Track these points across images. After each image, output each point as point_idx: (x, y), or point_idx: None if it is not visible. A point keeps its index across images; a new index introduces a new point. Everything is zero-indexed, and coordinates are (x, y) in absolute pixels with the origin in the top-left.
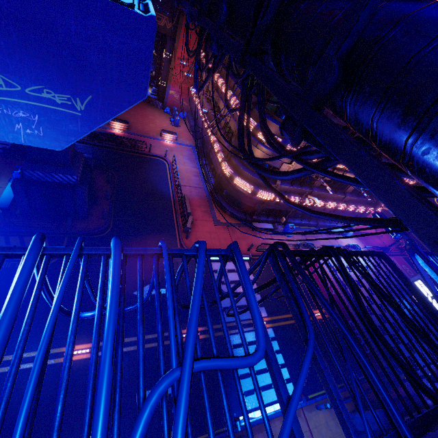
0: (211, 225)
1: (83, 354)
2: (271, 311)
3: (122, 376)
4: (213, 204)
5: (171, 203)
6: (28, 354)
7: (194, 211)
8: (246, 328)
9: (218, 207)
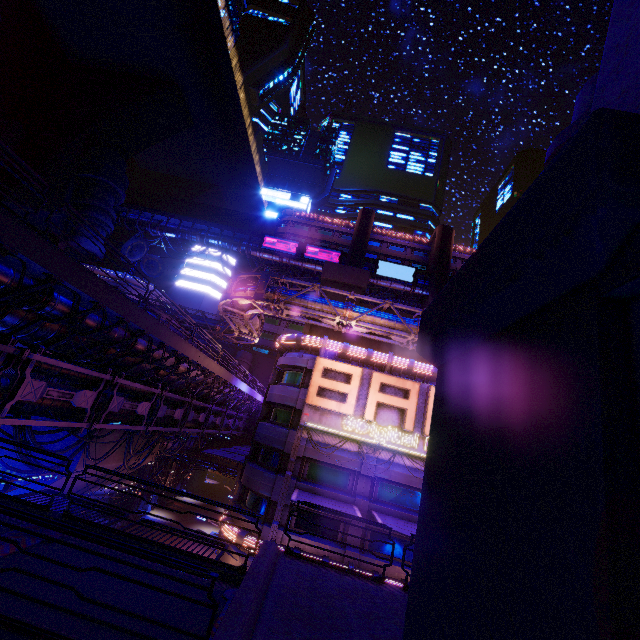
0: None
1: None
2: None
3: None
4: None
5: None
6: None
7: None
8: None
9: None
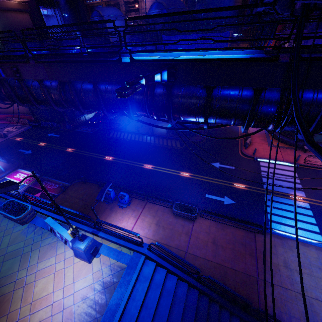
0: (265, 146)
1: (186, 175)
2: (310, 196)
3: (201, 187)
4: (269, 136)
5: (238, 135)
6: (169, 170)
7: (254, 138)
8: (282, 196)
9: (274, 138)
